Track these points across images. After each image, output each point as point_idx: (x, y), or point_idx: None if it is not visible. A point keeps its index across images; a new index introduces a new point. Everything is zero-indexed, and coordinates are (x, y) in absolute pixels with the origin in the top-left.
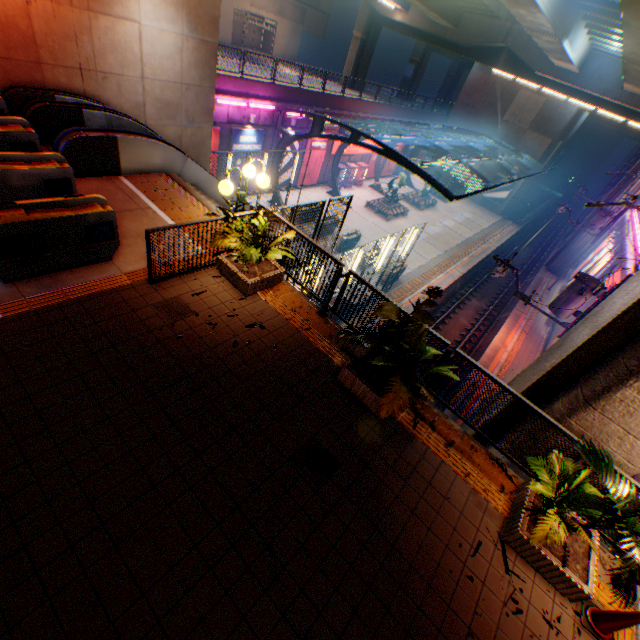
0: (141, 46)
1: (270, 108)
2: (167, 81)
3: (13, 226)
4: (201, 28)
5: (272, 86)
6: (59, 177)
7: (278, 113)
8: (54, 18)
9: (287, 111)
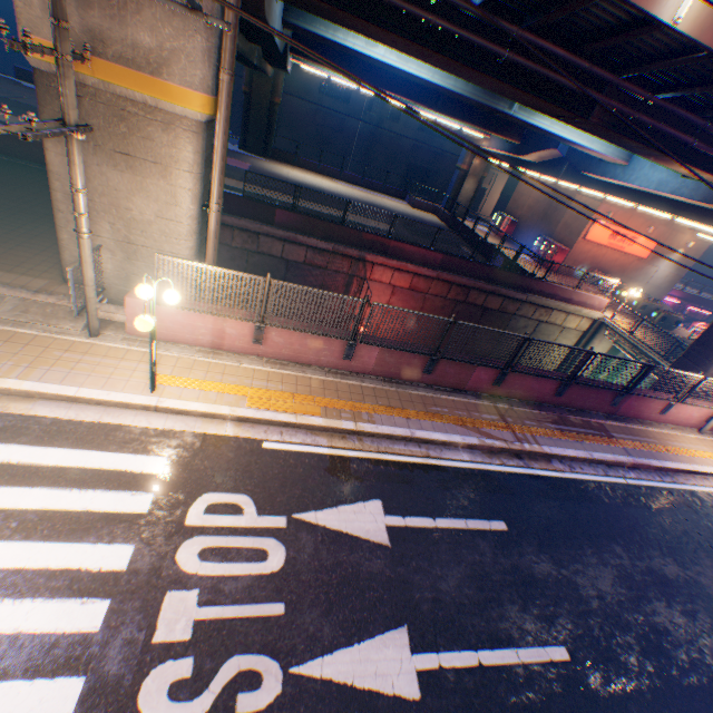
0: (652, 274)
1: (674, 302)
2: (652, 285)
3: (667, 315)
4: (678, 270)
5: (680, 292)
6: (658, 309)
7: (678, 305)
8: (634, 265)
9: (687, 305)
